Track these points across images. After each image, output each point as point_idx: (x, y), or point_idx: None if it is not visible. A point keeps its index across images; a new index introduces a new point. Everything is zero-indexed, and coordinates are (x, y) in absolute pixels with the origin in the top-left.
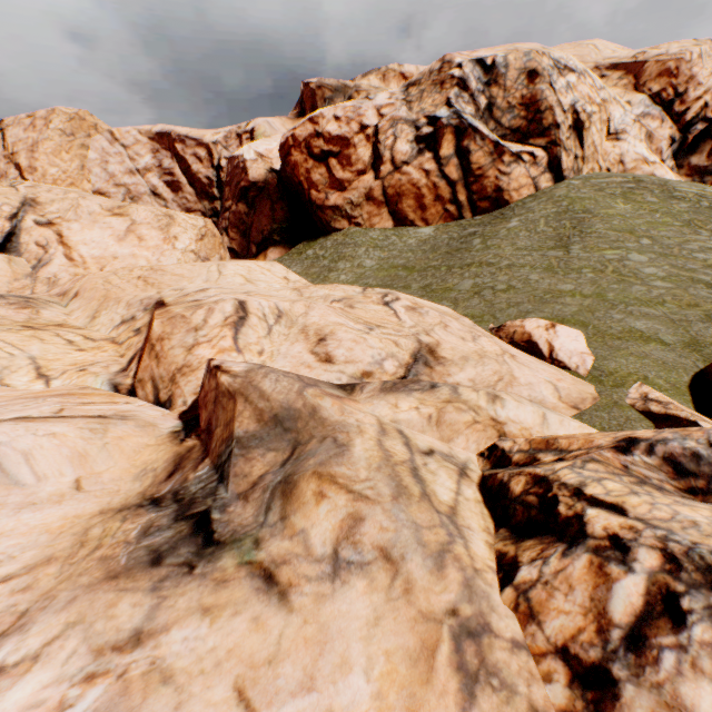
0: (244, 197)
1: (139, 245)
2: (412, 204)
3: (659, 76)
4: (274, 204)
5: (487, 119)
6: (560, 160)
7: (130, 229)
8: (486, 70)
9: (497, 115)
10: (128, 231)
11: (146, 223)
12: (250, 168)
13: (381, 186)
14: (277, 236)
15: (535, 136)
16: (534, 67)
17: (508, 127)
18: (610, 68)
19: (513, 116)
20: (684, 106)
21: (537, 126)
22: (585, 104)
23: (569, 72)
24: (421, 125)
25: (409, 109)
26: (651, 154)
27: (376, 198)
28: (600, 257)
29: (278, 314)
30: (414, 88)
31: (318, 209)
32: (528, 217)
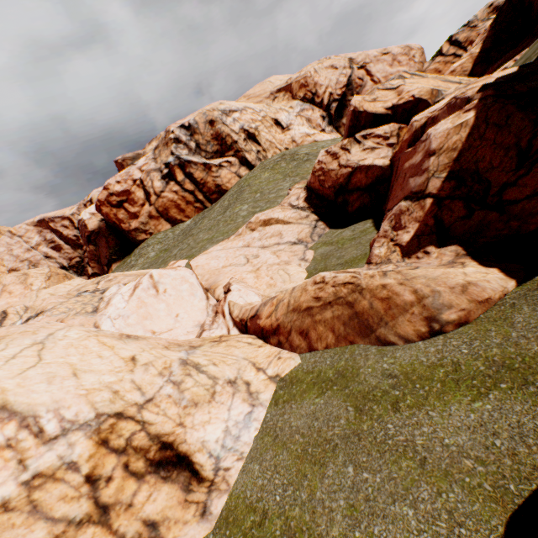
0: (90, 241)
1: (10, 296)
2: (176, 211)
3: (300, 88)
4: (107, 238)
5: (200, 152)
6: (246, 158)
7: (3, 290)
8: (188, 129)
9: (204, 148)
10: (2, 292)
11: (12, 283)
12: (88, 224)
13: (154, 208)
14: (115, 256)
15: (227, 151)
16: (211, 118)
17: (212, 151)
18: (277, 92)
19: (212, 145)
20: (320, 98)
21: (226, 146)
22: (250, 124)
23: (233, 113)
24: (163, 169)
25: (156, 162)
26: (311, 130)
27: (155, 215)
28: (232, 213)
29: (26, 309)
30: (157, 150)
31: (128, 233)
32: (224, 198)
